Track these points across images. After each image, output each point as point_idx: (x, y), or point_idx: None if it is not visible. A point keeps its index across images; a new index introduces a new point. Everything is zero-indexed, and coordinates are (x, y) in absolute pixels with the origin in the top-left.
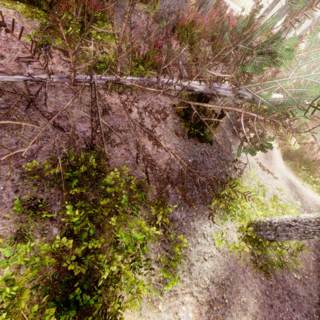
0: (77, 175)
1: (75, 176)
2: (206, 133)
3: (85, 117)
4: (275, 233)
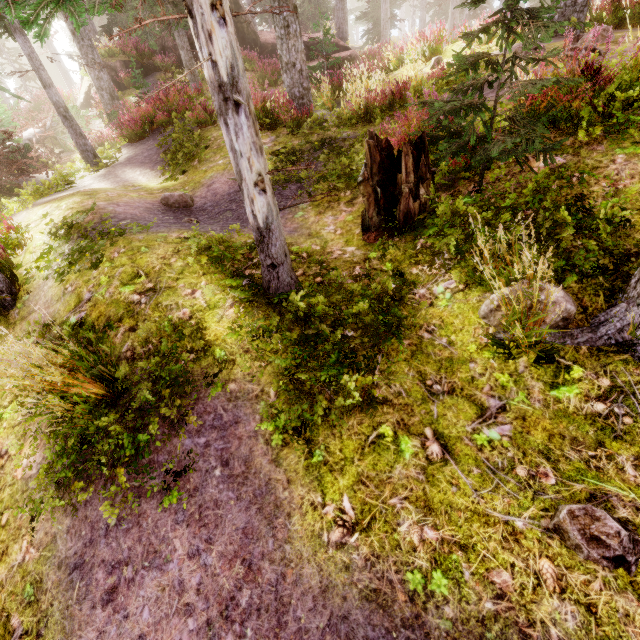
0: None
1: None
2: (11, 186)
3: None
4: (85, 151)
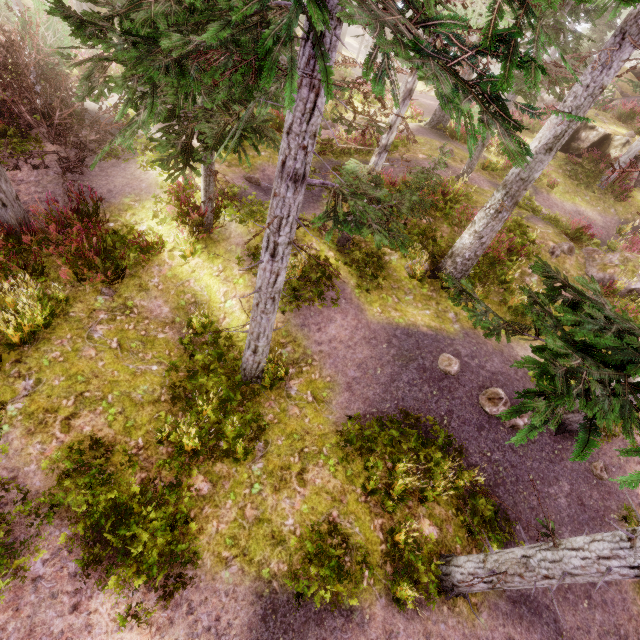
0: (113, 153)
1: (113, 153)
2: (78, 114)
3: (72, 158)
4: None
